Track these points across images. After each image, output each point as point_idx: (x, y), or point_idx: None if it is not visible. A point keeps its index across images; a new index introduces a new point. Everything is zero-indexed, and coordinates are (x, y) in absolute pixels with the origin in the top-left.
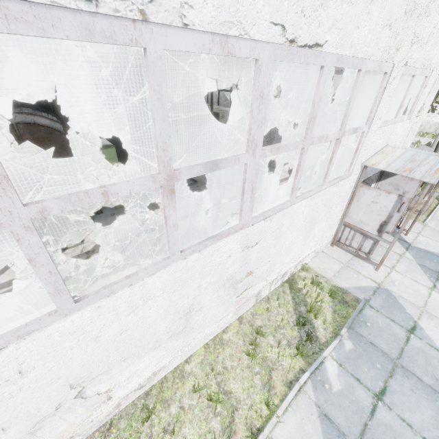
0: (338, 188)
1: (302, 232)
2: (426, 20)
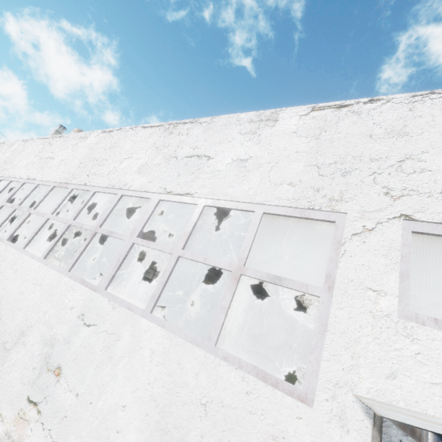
0: (254, 397)
1: (140, 420)
2: (425, 175)
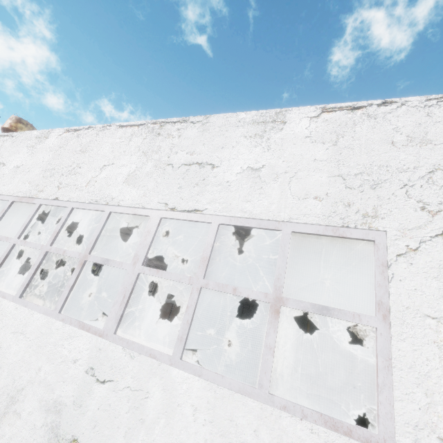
0: None
1: None
2: None
